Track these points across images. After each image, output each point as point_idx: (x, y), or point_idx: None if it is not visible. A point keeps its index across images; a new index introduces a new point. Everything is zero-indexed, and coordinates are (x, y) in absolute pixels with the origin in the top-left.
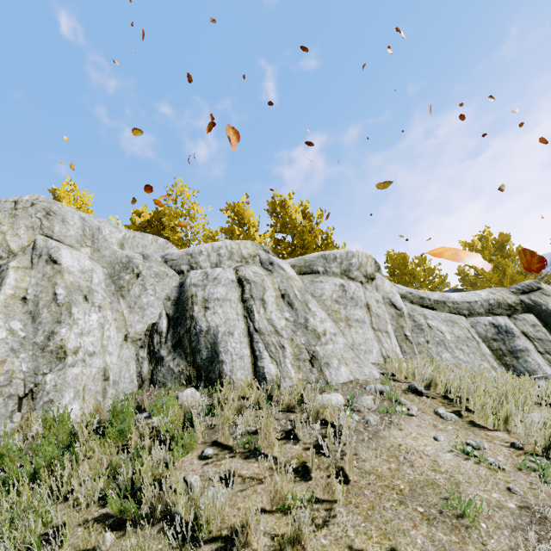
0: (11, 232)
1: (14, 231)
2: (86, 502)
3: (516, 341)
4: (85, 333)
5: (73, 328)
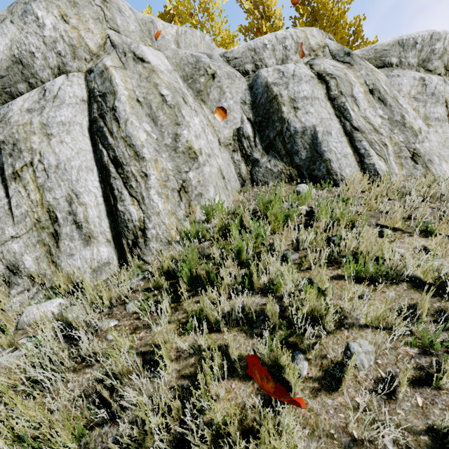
0: (82, 27)
1: (84, 24)
2: (307, 265)
3: None
4: (198, 136)
5: (190, 130)
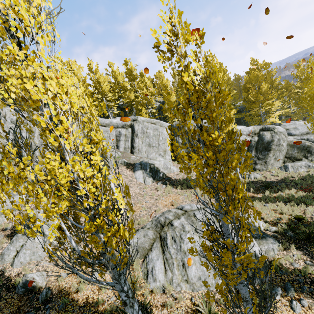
0: None
1: None
2: None
3: (121, 137)
4: None
5: None
